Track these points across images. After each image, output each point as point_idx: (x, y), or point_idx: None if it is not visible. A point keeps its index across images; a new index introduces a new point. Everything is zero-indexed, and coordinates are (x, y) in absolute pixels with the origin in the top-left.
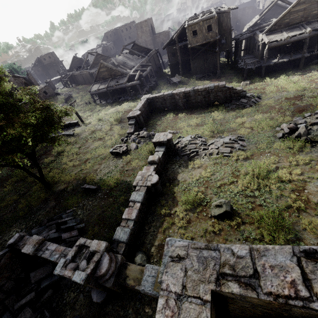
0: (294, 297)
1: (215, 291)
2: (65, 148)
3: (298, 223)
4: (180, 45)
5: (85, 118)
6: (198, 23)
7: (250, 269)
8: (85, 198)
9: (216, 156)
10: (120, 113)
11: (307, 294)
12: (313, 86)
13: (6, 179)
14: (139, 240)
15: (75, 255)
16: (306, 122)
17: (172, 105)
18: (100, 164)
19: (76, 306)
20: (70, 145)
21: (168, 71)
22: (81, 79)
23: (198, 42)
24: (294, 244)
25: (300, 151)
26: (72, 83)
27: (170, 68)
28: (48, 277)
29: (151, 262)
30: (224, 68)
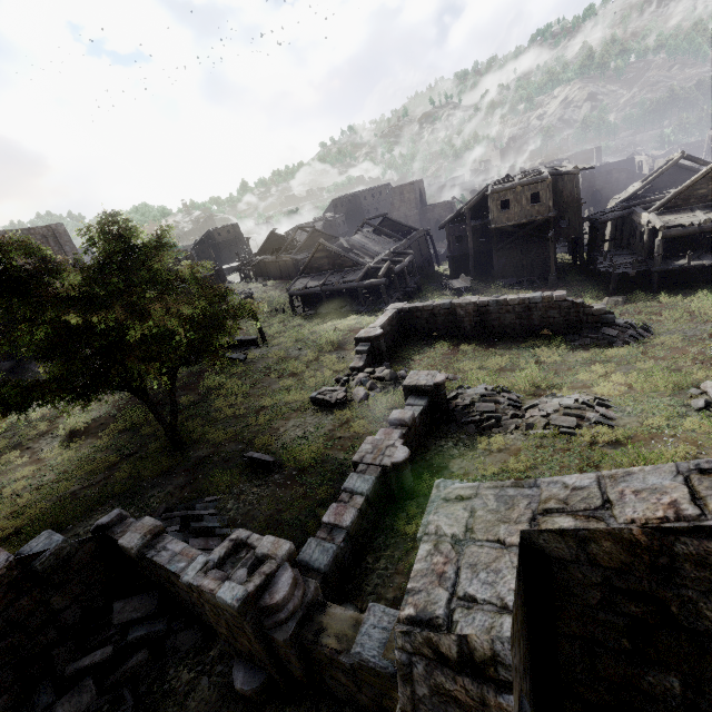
0: (673, 518)
1: (529, 538)
2: (224, 383)
3: None
4: (474, 224)
5: (270, 336)
6: (512, 189)
7: (596, 499)
8: (246, 478)
9: (543, 431)
10: (341, 331)
11: (696, 512)
12: None
13: (105, 424)
14: (351, 583)
15: (225, 557)
16: None
17: (449, 327)
18: (287, 419)
19: (190, 703)
20: (235, 379)
21: (444, 270)
22: (275, 269)
23: (511, 220)
24: None
25: None
26: (258, 275)
27: (450, 263)
28: (146, 621)
29: None
30: (566, 271)
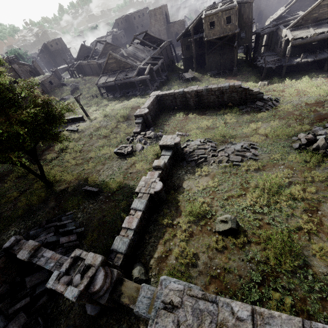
0: None
1: None
2: (68, 145)
3: (308, 247)
4: (195, 37)
5: (90, 113)
6: (216, 14)
7: None
8: (86, 200)
9: (226, 164)
10: (128, 109)
11: None
12: None
13: (7, 174)
14: (139, 250)
15: (69, 267)
16: (327, 133)
17: (183, 104)
18: (103, 164)
19: (71, 315)
20: (74, 142)
21: (181, 65)
22: (88, 69)
23: (215, 35)
24: (301, 271)
25: (317, 166)
26: (79, 73)
27: (183, 62)
28: (44, 282)
29: (149, 275)
30: (242, 65)
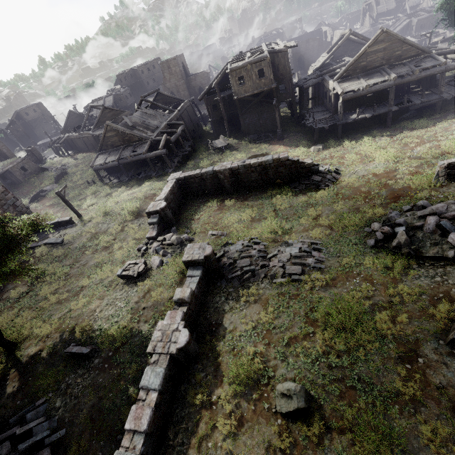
0: None
1: None
2: (47, 269)
3: (416, 432)
4: (223, 95)
5: (85, 209)
6: (244, 67)
7: None
8: (70, 371)
9: (281, 280)
10: (139, 200)
11: None
12: (408, 154)
13: None
14: None
15: None
16: (406, 223)
17: (215, 187)
18: (102, 297)
19: None
20: (56, 263)
21: (210, 128)
22: (81, 144)
23: (247, 92)
24: None
25: (403, 274)
26: (69, 149)
27: (212, 126)
28: None
29: None
30: (288, 124)
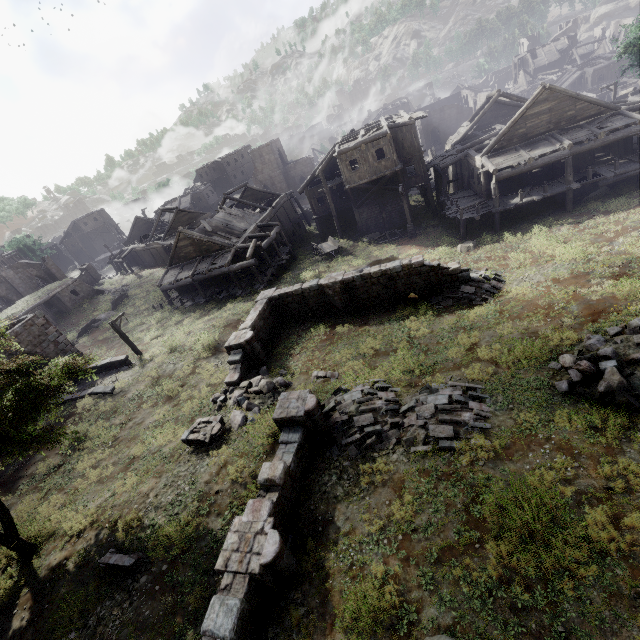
0: None
1: None
2: (89, 430)
3: None
4: (330, 185)
5: (147, 343)
6: (357, 148)
7: None
8: (104, 594)
9: (423, 449)
10: (218, 329)
11: None
12: (605, 249)
13: None
14: None
15: None
16: (617, 354)
17: (322, 307)
18: (159, 474)
19: None
20: (102, 422)
21: (315, 228)
22: (149, 257)
23: (363, 178)
24: None
25: (623, 440)
26: (134, 264)
27: (318, 225)
28: None
29: None
30: (422, 216)
